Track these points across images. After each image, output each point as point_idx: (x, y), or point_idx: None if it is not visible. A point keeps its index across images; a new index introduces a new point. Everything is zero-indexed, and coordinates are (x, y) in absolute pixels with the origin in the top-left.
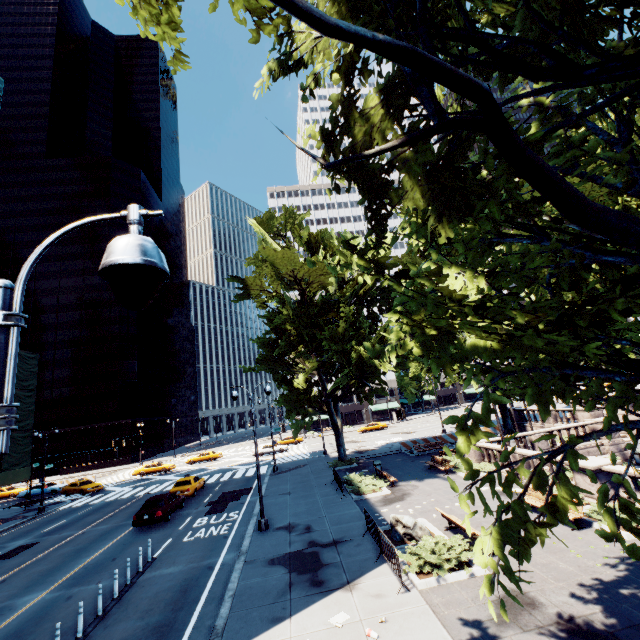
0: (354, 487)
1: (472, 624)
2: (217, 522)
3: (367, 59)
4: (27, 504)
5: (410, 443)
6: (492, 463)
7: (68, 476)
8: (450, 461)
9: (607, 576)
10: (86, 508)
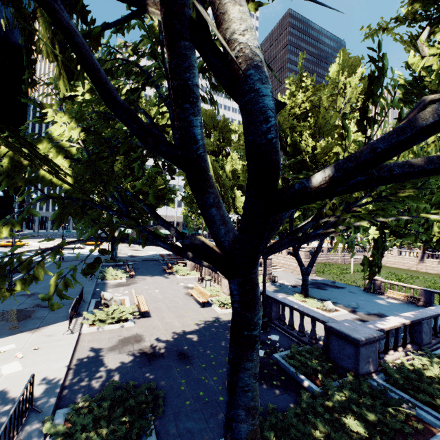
0: (103, 275)
1: (94, 350)
2: None
3: None
4: None
5: (166, 255)
6: (197, 272)
7: None
8: (174, 267)
9: (191, 329)
10: None
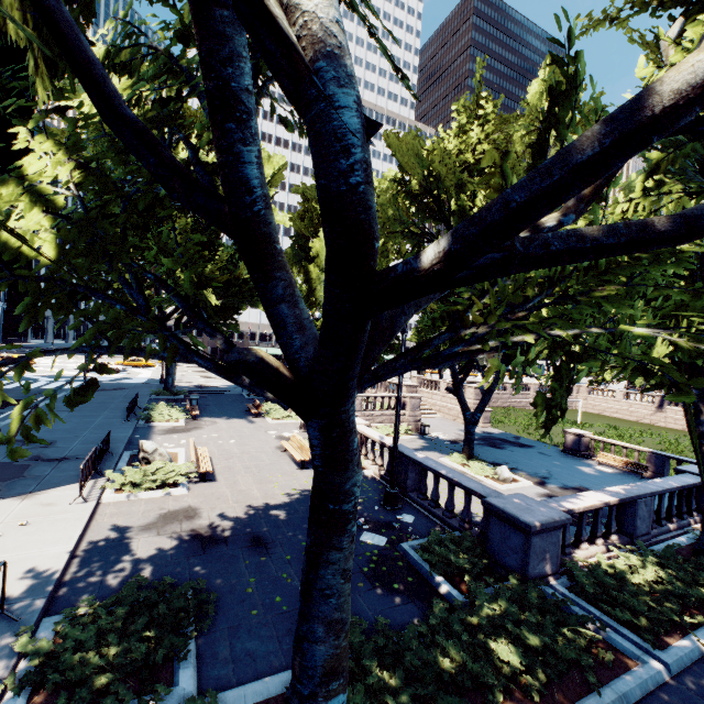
0: (148, 415)
1: (118, 529)
2: None
3: None
4: None
5: None
6: None
7: None
8: (263, 406)
9: (277, 501)
10: None
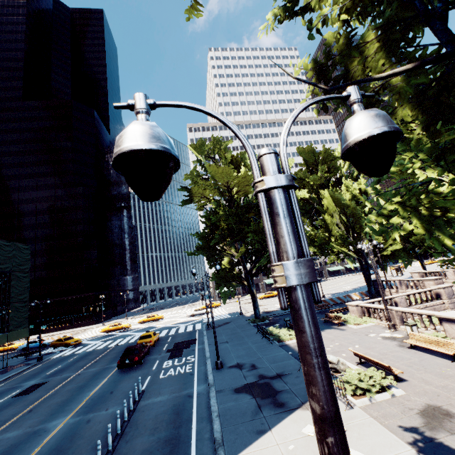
0: (276, 336)
1: (410, 430)
2: (180, 364)
3: (366, 4)
4: (27, 355)
5: None
6: (371, 317)
7: (50, 334)
8: (341, 317)
9: None
10: (73, 356)
